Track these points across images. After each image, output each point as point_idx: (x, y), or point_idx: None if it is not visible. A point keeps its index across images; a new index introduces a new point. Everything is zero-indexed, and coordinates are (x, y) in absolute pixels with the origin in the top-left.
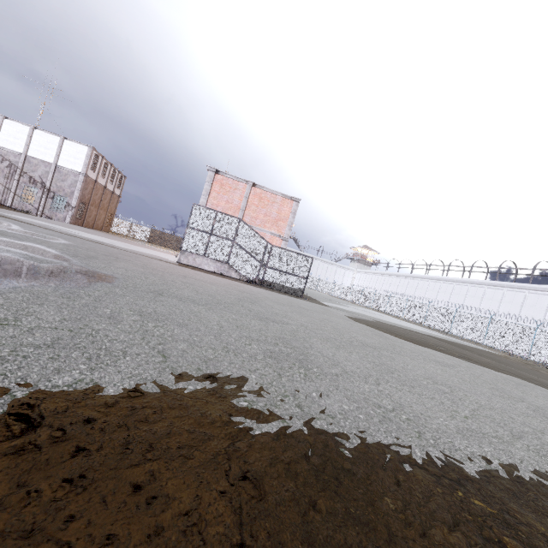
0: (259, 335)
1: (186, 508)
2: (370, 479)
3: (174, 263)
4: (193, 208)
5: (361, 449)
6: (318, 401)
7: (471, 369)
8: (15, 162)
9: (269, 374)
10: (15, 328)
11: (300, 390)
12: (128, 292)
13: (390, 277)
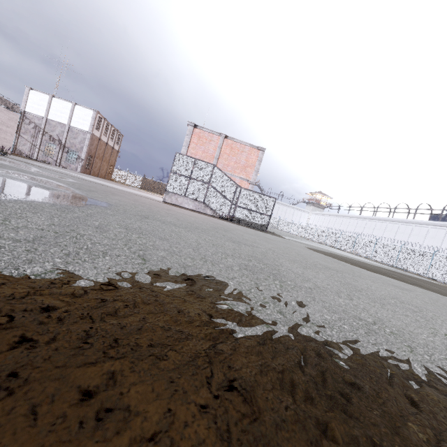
0: (234, 252)
1: (151, 430)
2: (381, 398)
3: (160, 201)
4: (176, 156)
5: (358, 361)
6: (298, 309)
7: (427, 294)
8: (39, 124)
9: (246, 282)
10: (1, 225)
11: (279, 298)
12: (117, 213)
13: (340, 218)
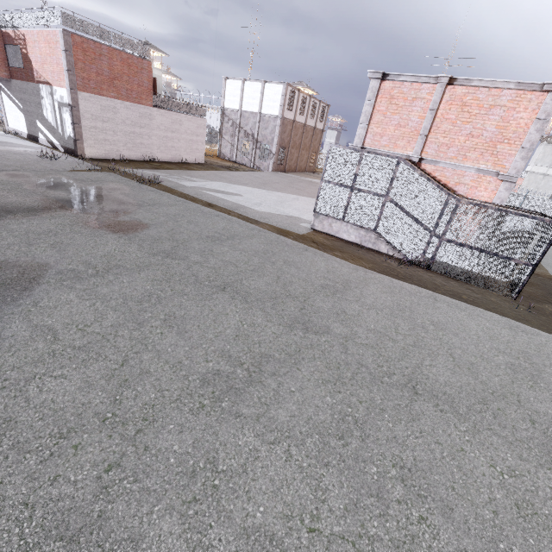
0: None
1: None
2: None
3: (298, 233)
4: (330, 152)
5: None
6: None
7: None
8: (235, 119)
9: None
10: None
11: None
12: None
13: None
